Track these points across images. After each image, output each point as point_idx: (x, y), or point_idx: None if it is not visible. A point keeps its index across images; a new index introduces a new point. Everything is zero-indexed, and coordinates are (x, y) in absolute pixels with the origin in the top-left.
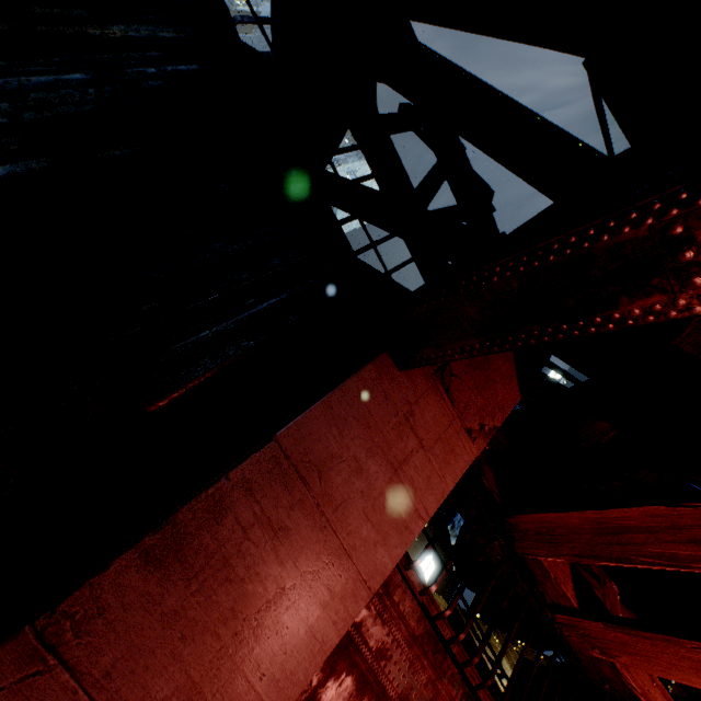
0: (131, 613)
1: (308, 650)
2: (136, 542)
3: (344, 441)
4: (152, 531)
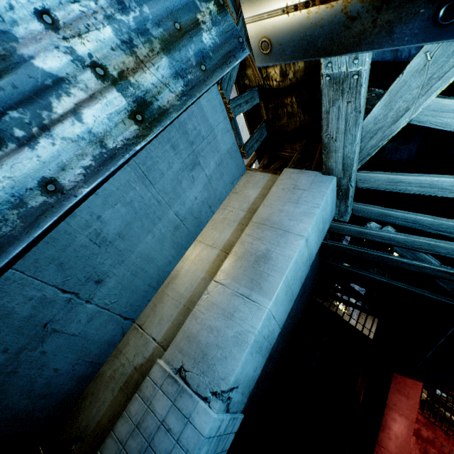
0: (384, 438)
1: (408, 436)
2: (379, 428)
3: (396, 396)
4: (380, 426)
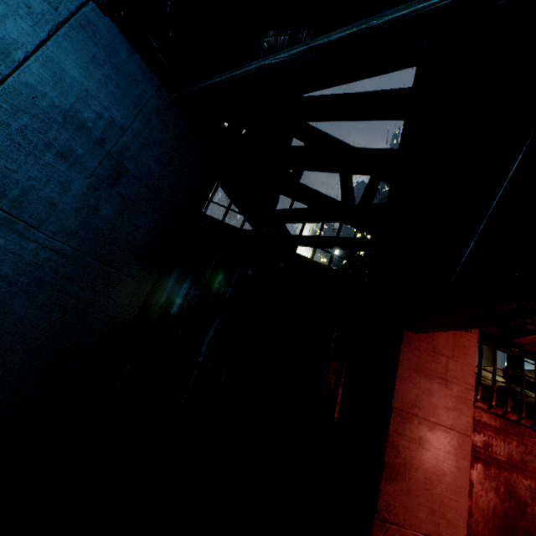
0: (396, 498)
1: (460, 474)
2: (380, 477)
3: (416, 386)
4: (382, 470)
